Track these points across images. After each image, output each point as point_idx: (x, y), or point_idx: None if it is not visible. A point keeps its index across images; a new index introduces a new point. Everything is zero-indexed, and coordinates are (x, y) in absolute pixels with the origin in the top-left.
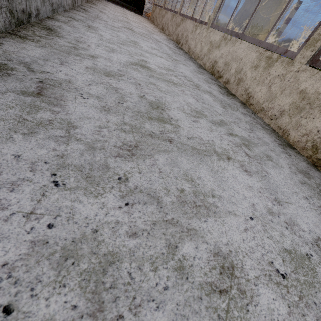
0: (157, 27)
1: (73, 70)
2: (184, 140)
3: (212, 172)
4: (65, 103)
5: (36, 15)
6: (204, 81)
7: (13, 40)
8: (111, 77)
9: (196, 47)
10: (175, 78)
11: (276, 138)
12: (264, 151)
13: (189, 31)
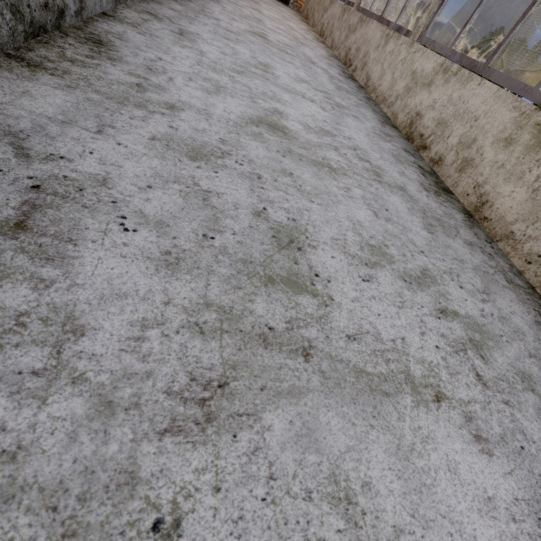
0: (313, 29)
1: (121, 147)
2: (340, 346)
3: (400, 458)
4: (77, 249)
5: (78, 12)
6: (392, 157)
7: (10, 74)
8: (201, 161)
9: (383, 79)
10: (335, 155)
11: (538, 313)
12: (516, 360)
13: (373, 45)
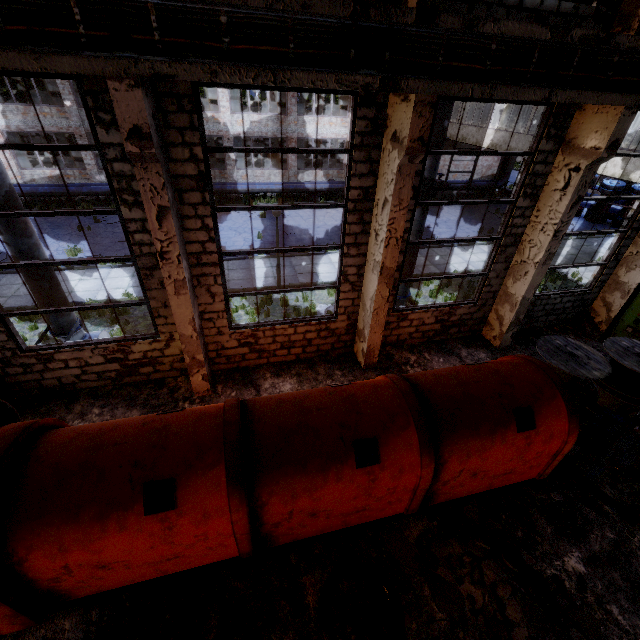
0: None
1: None
2: None
3: None
4: None
5: None
6: None
7: None
8: None
9: None
10: None
11: None
12: None
13: None
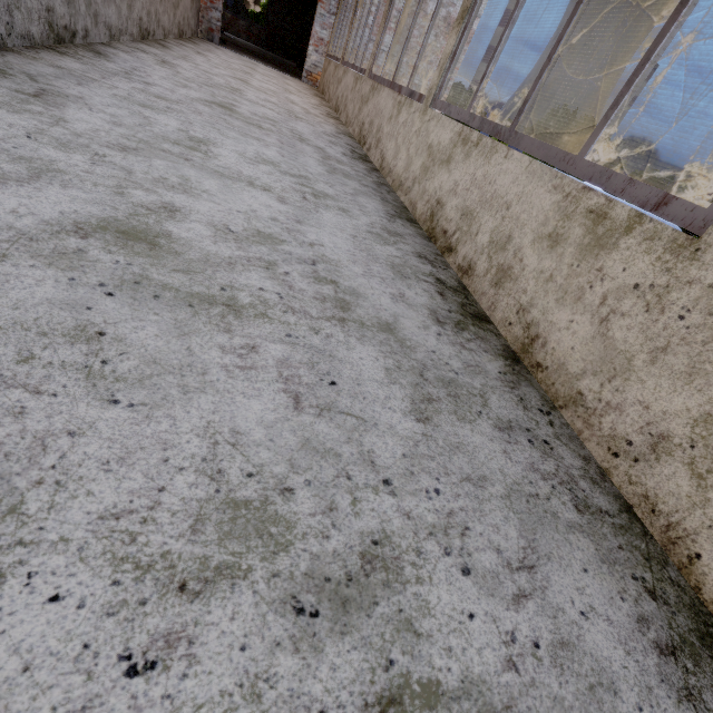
0: (327, 105)
1: None
2: None
3: None
4: None
5: None
6: (389, 269)
7: None
8: None
9: (398, 157)
10: (260, 279)
11: (643, 586)
12: None
13: (386, 116)
